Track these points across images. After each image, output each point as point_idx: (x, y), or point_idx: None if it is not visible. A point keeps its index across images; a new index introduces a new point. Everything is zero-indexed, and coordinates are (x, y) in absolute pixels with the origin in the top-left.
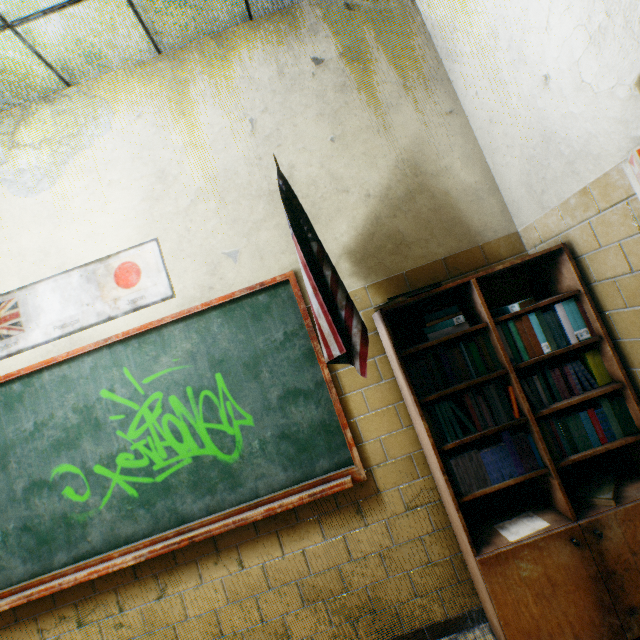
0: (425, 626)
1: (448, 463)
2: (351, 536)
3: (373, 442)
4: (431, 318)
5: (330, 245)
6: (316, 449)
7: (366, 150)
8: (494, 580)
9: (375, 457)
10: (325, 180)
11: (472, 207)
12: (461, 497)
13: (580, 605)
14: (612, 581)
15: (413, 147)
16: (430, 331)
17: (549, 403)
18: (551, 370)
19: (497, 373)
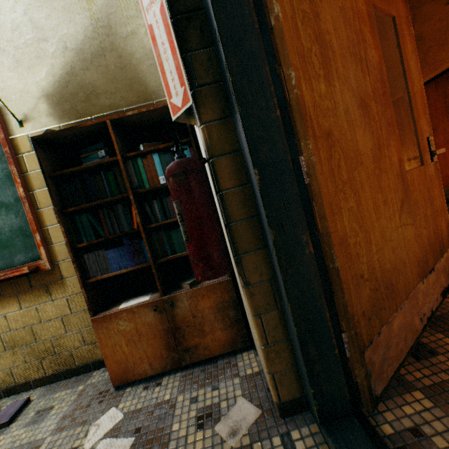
0: (91, 362)
1: (82, 257)
2: (42, 307)
3: (61, 244)
4: (86, 151)
5: (31, 87)
6: (15, 247)
7: (66, 5)
8: (101, 331)
9: (62, 255)
10: (28, 27)
11: (151, 70)
12: (88, 280)
13: (156, 346)
14: (178, 333)
15: (107, 8)
16: (86, 162)
17: (163, 220)
18: (168, 197)
19: (122, 195)
